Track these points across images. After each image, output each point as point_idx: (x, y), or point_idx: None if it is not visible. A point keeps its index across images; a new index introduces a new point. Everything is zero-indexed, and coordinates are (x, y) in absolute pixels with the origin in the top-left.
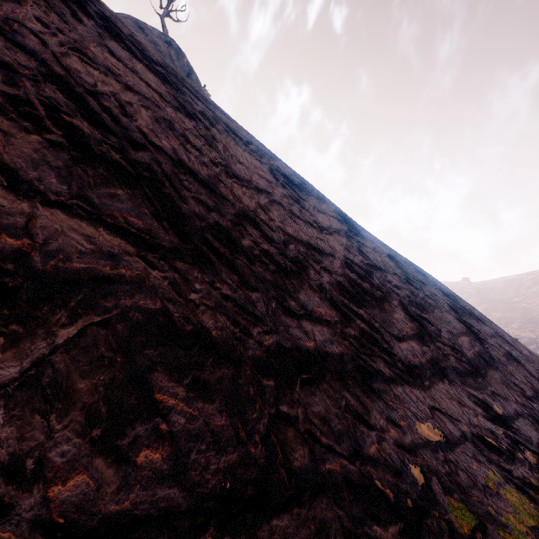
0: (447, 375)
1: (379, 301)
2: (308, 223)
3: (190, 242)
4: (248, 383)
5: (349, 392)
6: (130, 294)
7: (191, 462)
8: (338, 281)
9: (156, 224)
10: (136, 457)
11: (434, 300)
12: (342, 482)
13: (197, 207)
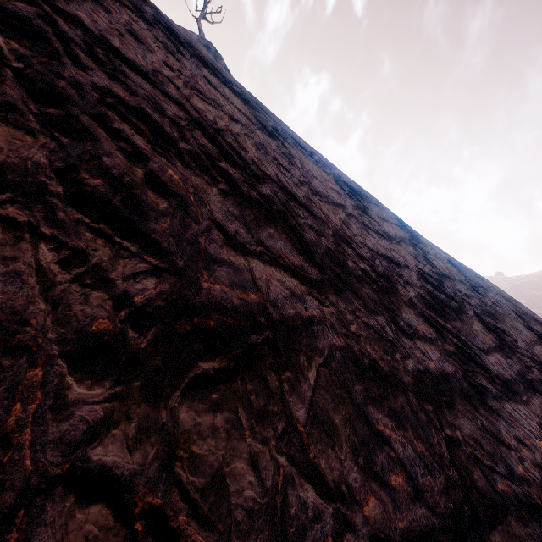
0: (536, 388)
1: (457, 313)
2: (379, 234)
3: (325, 272)
4: (418, 410)
5: (478, 412)
6: (325, 333)
7: (422, 485)
8: (420, 295)
9: (301, 258)
10: (390, 482)
11: (501, 307)
12: (515, 501)
13: (311, 233)
